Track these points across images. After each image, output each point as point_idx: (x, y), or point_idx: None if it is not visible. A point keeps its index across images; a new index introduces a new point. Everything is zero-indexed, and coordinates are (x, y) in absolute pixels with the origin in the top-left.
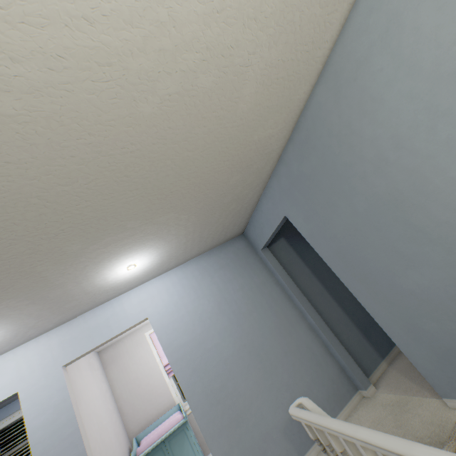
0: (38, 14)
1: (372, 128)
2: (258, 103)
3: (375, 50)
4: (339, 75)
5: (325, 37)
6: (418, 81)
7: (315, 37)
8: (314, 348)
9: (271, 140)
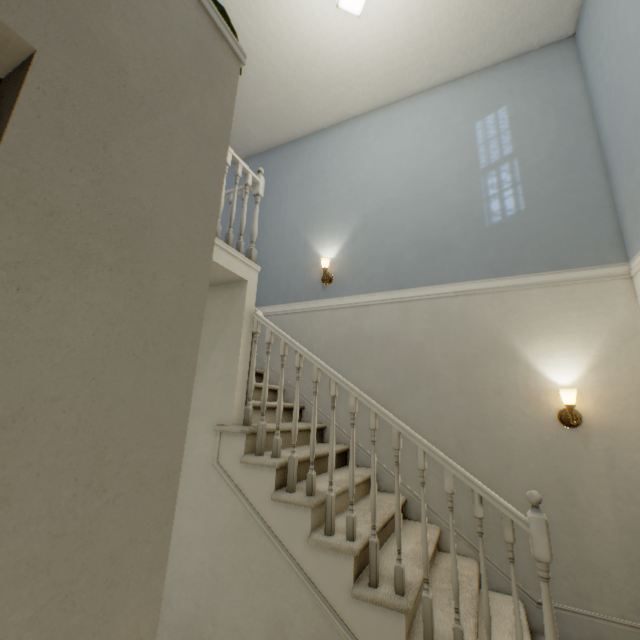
0: (234, 2)
1: (286, 176)
2: (263, 113)
3: (308, 152)
4: (296, 148)
5: (302, 129)
6: (306, 172)
7: (299, 123)
8: None
9: (254, 140)
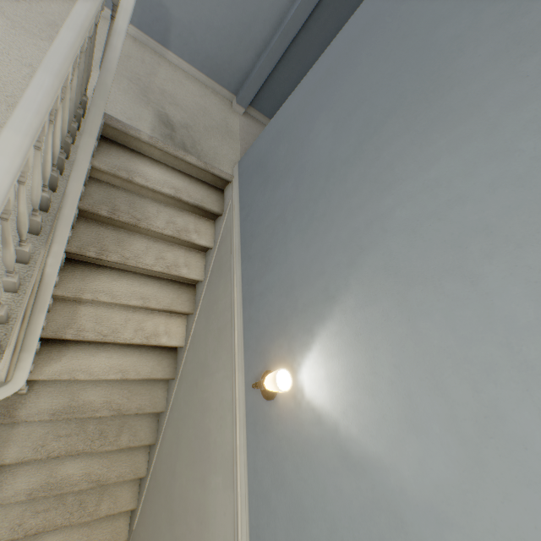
0: None
1: None
2: None
3: None
4: None
5: None
6: None
7: None
8: (257, 28)
9: None
